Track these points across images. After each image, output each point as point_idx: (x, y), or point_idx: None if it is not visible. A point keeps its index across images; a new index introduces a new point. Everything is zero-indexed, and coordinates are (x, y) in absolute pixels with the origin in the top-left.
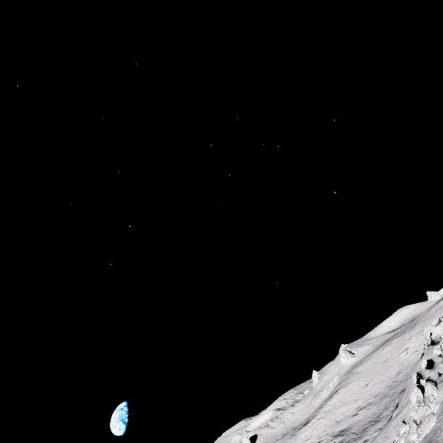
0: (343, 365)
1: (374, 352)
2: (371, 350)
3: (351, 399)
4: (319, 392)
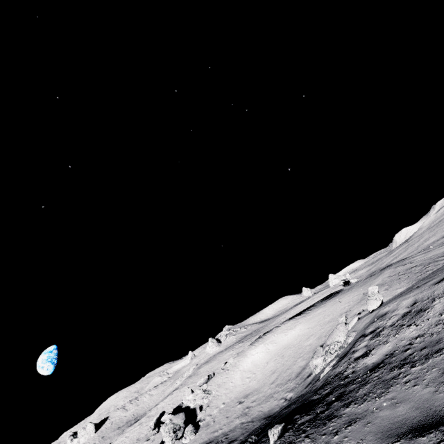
0: (208, 353)
1: (222, 353)
2: (231, 343)
3: (167, 411)
4: (177, 379)
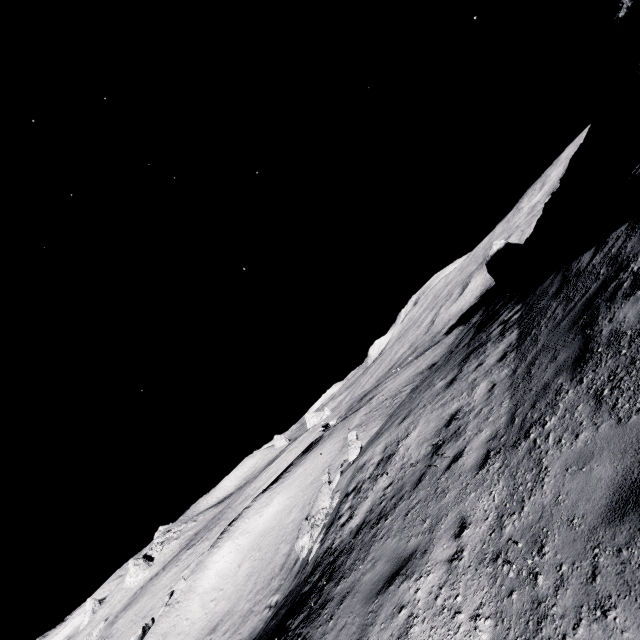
0: (129, 588)
1: (158, 577)
2: (173, 554)
3: None
4: None
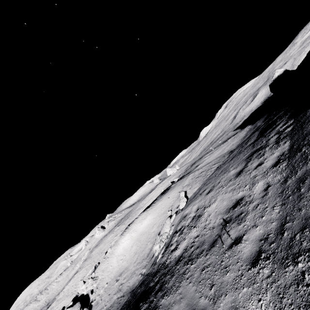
0: (97, 238)
1: (106, 236)
2: (112, 227)
3: (71, 292)
4: (77, 263)
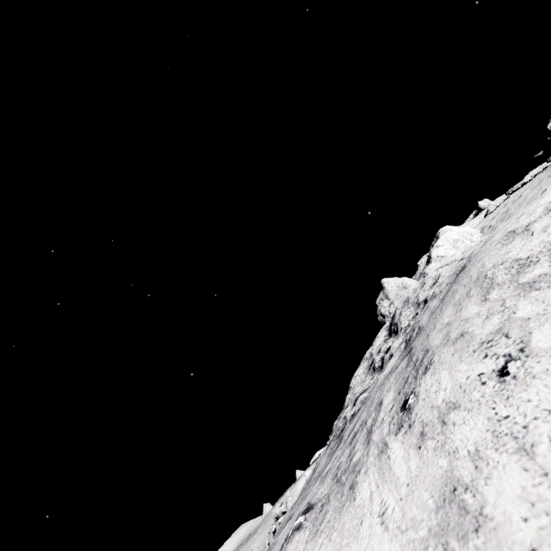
0: None
1: None
2: None
3: None
4: None
